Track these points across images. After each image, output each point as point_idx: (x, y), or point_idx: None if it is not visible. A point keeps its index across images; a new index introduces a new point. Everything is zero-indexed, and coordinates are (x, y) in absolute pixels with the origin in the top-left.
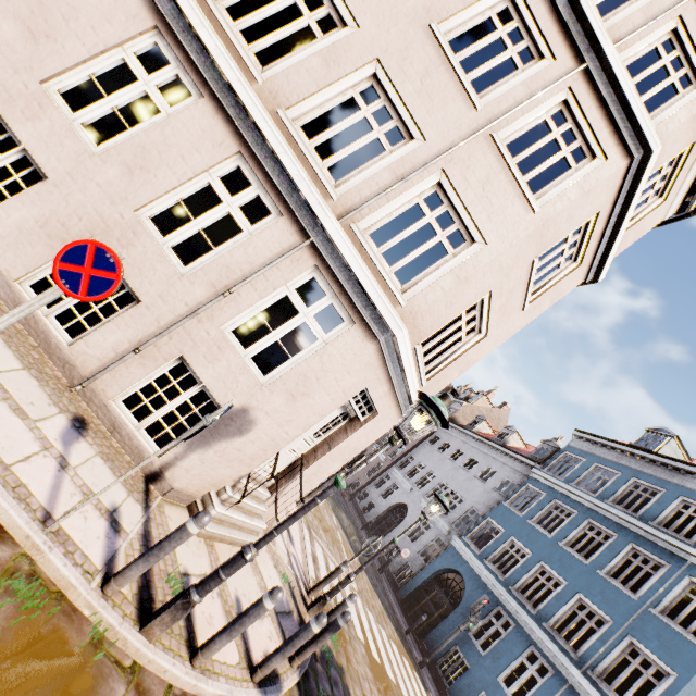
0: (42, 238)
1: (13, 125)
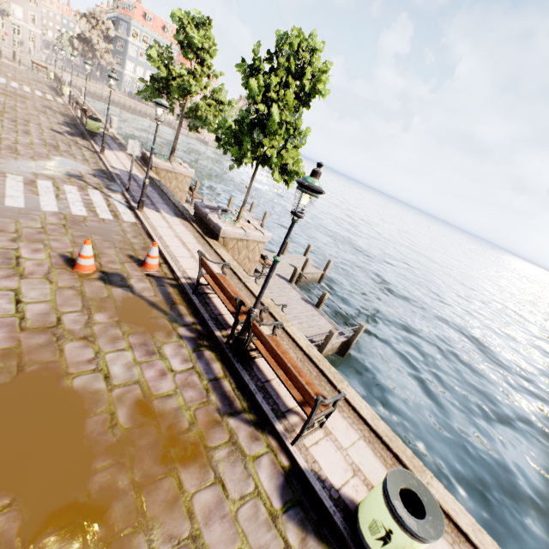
0: None
1: None
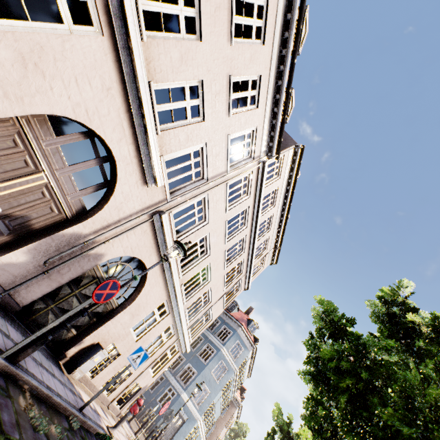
0: (113, 371)
1: (117, 344)
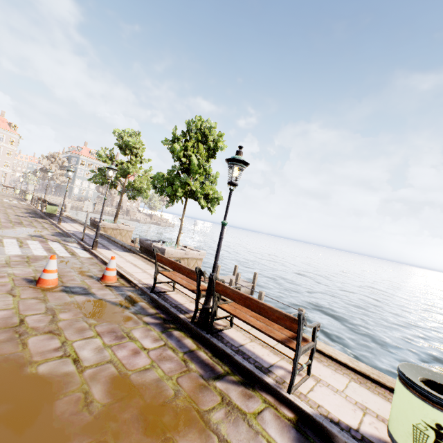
0: None
1: None
